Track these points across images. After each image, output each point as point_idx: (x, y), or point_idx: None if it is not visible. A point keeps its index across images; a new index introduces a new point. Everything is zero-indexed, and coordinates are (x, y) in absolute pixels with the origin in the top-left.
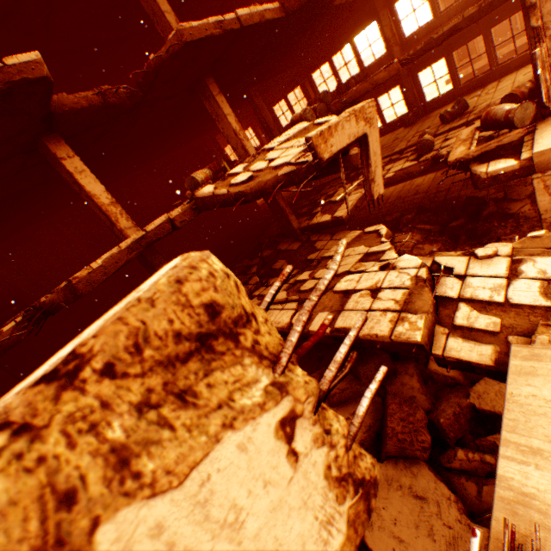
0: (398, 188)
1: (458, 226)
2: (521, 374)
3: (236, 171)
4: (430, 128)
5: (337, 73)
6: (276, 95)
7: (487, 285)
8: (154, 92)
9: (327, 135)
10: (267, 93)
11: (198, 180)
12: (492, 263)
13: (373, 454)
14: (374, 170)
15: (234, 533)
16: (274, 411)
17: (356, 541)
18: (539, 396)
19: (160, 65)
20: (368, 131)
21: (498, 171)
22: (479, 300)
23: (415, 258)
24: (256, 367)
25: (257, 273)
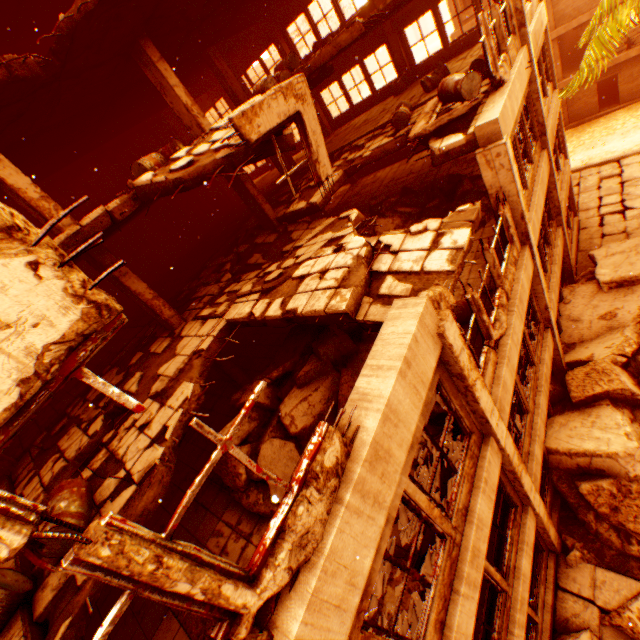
0: (394, 168)
1: (434, 208)
2: (392, 319)
3: (179, 156)
4: (415, 98)
5: (316, 28)
6: (248, 55)
7: (412, 258)
8: (75, 60)
9: (252, 115)
10: (236, 53)
11: (146, 167)
12: (421, 238)
13: (332, 422)
14: (316, 151)
15: (4, 291)
16: (25, 258)
17: (91, 323)
18: (396, 332)
19: (74, 27)
20: (302, 109)
21: (449, 147)
22: (403, 272)
23: (362, 239)
24: (21, 245)
25: (232, 270)
